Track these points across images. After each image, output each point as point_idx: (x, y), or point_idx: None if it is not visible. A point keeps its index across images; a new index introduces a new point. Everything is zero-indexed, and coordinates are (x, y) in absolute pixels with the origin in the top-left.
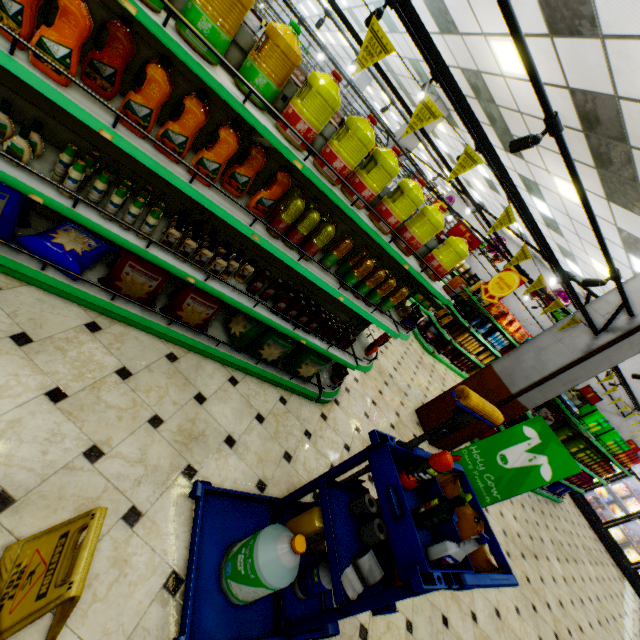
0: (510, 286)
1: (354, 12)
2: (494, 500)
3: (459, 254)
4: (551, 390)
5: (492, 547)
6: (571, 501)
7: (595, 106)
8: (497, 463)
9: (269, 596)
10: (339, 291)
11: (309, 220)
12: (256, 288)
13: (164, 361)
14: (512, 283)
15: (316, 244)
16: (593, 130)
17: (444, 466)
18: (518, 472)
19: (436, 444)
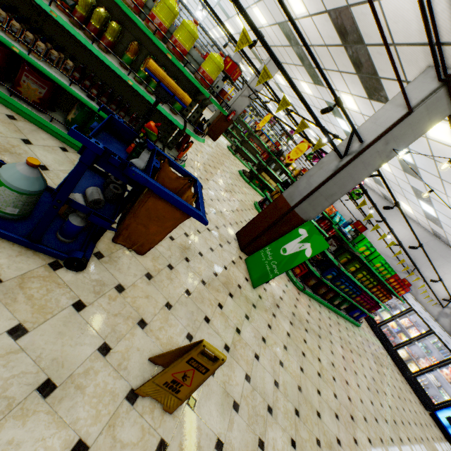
0: (302, 151)
1: (221, 4)
2: (275, 275)
3: (214, 62)
4: (318, 204)
5: (197, 206)
6: (371, 332)
7: (342, 19)
8: (280, 253)
9: (30, 226)
10: (129, 77)
11: (96, 13)
12: (75, 78)
13: (3, 115)
14: (303, 149)
15: (107, 37)
16: (346, 41)
17: (148, 128)
18: (292, 256)
19: (246, 251)
